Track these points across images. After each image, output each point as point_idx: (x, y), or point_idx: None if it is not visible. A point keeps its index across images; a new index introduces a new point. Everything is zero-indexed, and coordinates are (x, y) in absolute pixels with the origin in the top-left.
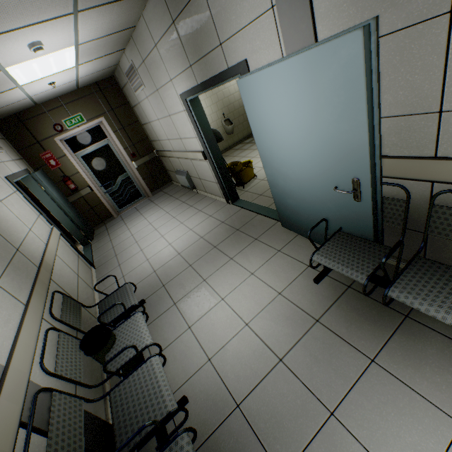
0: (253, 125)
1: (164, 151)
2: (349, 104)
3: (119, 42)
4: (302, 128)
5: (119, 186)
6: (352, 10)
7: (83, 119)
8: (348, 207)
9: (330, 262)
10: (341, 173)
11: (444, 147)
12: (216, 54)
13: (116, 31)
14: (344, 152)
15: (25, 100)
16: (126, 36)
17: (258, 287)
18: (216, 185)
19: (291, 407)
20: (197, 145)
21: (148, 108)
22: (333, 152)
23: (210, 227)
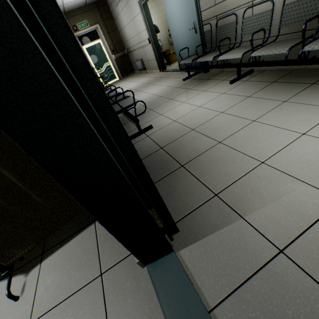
0: (166, 9)
1: (130, 47)
2: None
3: None
4: (179, 3)
5: (104, 70)
6: None
7: (88, 24)
8: (195, 40)
9: (184, 61)
10: (191, 21)
11: (216, 0)
12: None
13: None
14: (190, 10)
15: (61, 7)
16: None
17: (161, 87)
18: (155, 61)
19: (159, 102)
20: (146, 35)
21: (123, 17)
22: (188, 11)
23: (148, 80)
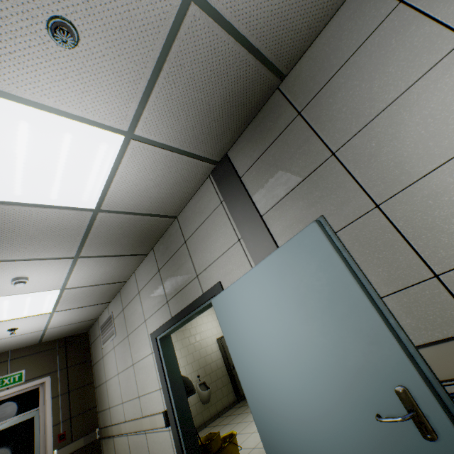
0: (231, 345)
1: (110, 425)
2: (334, 282)
3: (106, 294)
4: (291, 329)
5: None
6: (301, 225)
7: (23, 377)
8: None
9: None
10: (371, 383)
11: None
12: (193, 284)
13: (107, 282)
14: (358, 345)
15: None
16: (114, 289)
17: None
18: None
19: None
20: (159, 400)
21: (111, 360)
22: (343, 349)
23: None
